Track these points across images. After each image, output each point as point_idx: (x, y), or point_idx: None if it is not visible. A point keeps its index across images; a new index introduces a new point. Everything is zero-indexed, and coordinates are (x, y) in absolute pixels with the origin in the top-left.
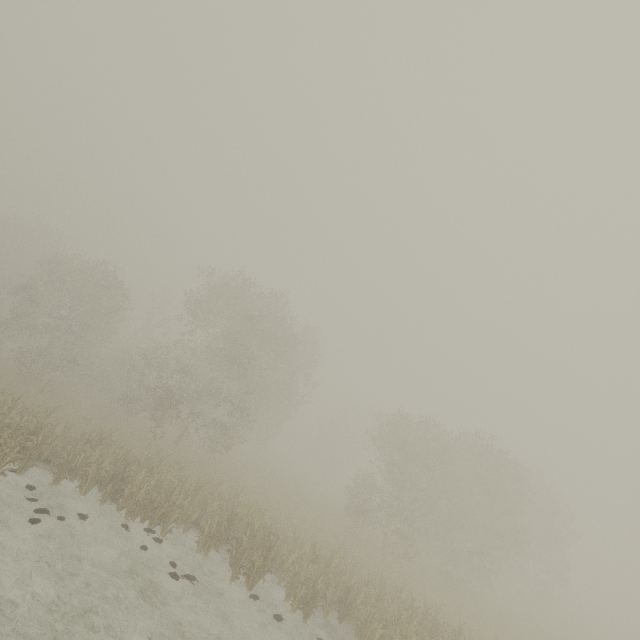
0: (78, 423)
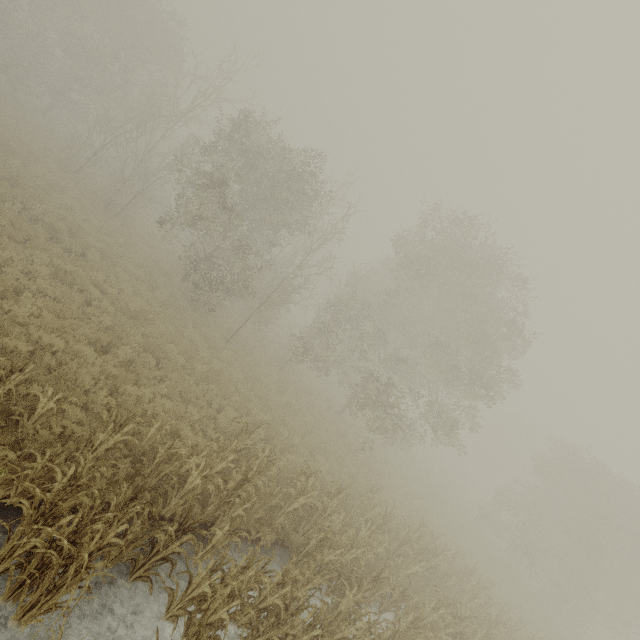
0: (299, 427)
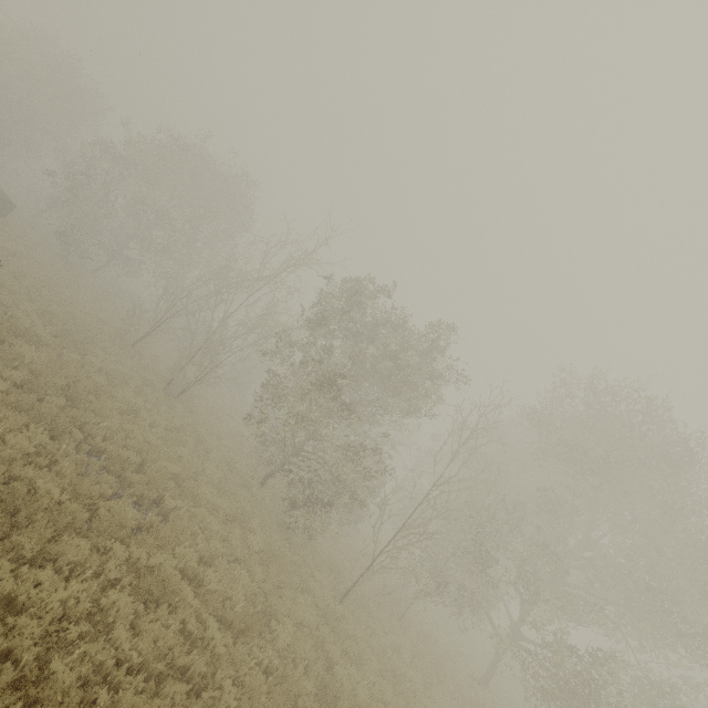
0: None
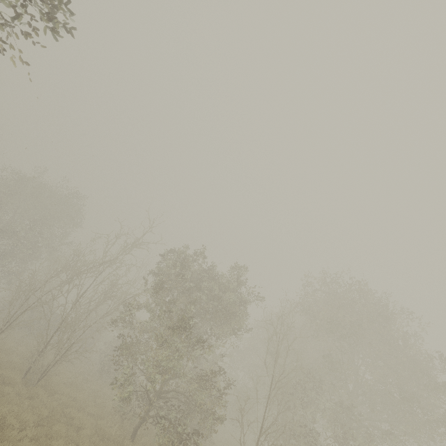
0: None
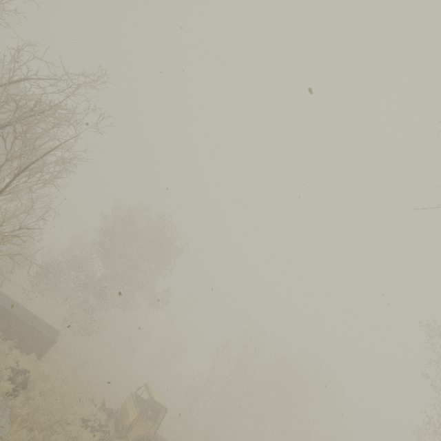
0: None
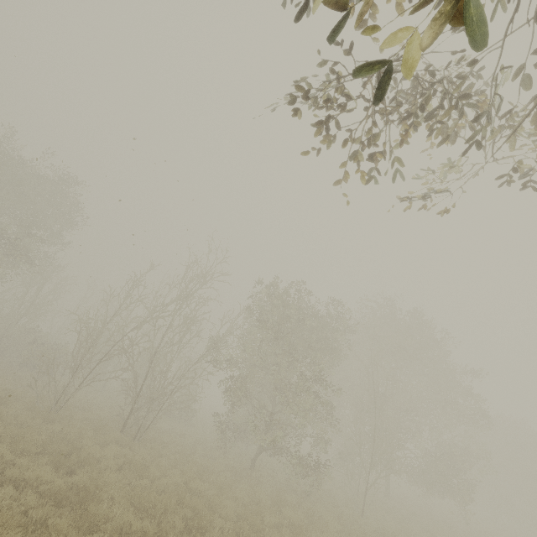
0: None
